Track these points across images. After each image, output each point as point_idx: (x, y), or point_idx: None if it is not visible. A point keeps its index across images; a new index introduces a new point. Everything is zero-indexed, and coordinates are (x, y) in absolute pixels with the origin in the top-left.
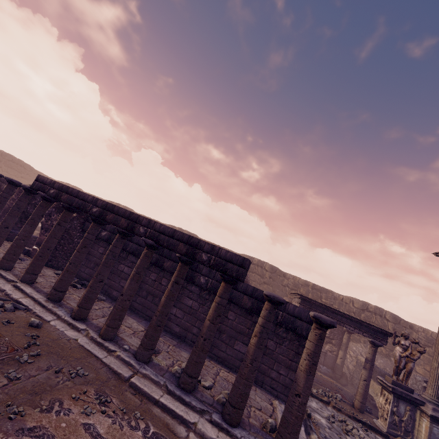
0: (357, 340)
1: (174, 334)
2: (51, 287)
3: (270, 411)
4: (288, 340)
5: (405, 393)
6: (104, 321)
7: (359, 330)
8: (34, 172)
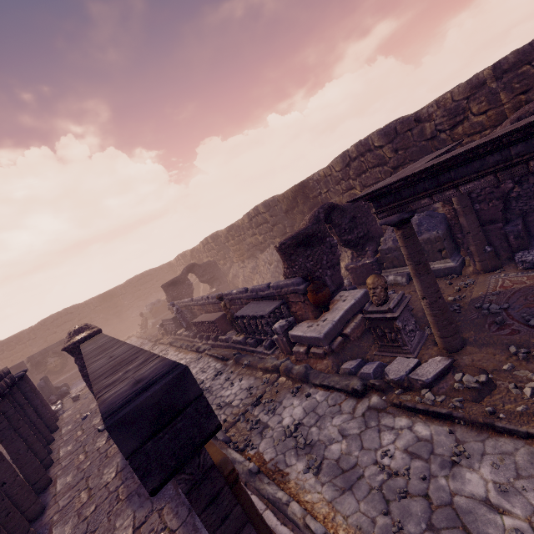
0: None
1: None
2: (66, 458)
3: None
4: None
5: None
6: (66, 498)
7: None
8: (158, 270)
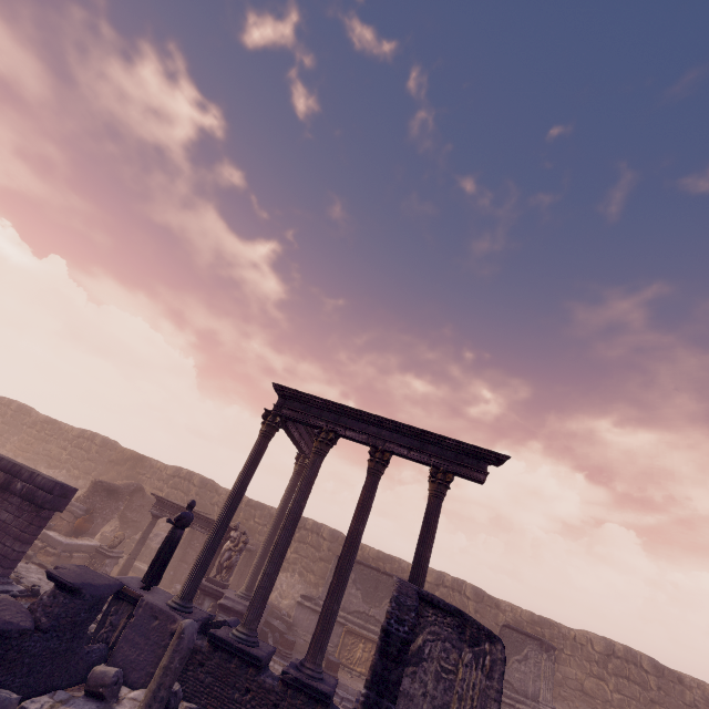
0: (285, 569)
1: None
2: None
3: None
4: (28, 512)
5: (208, 586)
6: None
7: (206, 529)
8: None
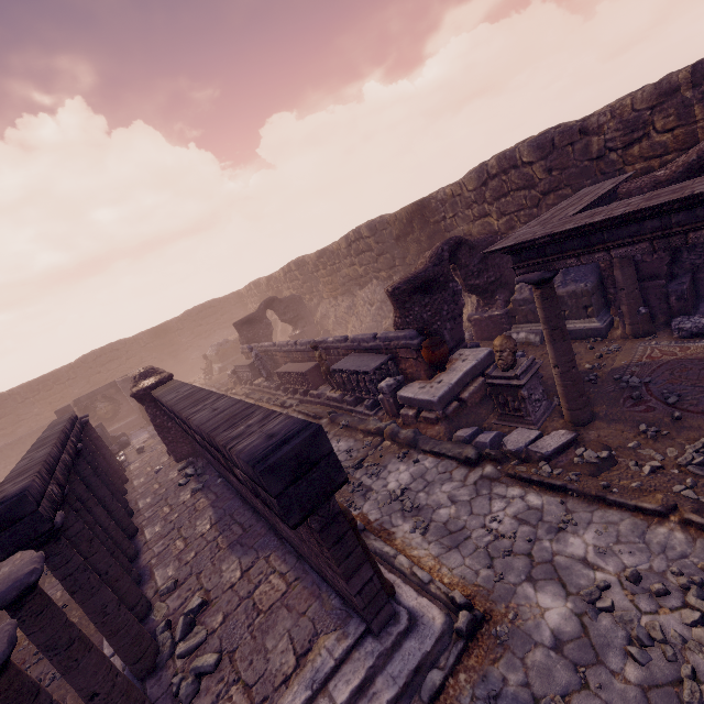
0: None
1: (254, 509)
2: (148, 510)
3: (273, 686)
4: None
5: None
6: (160, 545)
7: None
8: (224, 301)
